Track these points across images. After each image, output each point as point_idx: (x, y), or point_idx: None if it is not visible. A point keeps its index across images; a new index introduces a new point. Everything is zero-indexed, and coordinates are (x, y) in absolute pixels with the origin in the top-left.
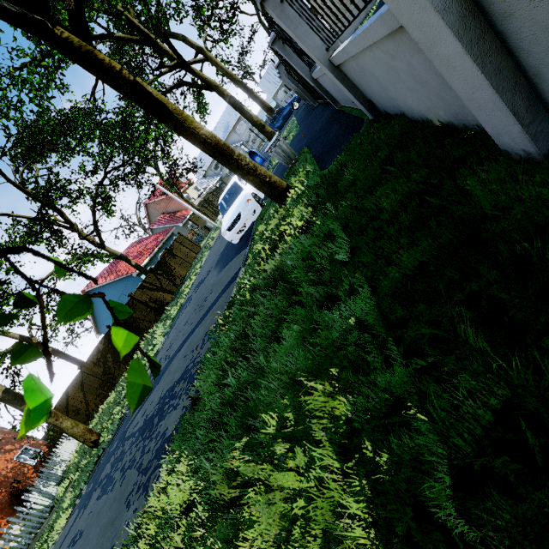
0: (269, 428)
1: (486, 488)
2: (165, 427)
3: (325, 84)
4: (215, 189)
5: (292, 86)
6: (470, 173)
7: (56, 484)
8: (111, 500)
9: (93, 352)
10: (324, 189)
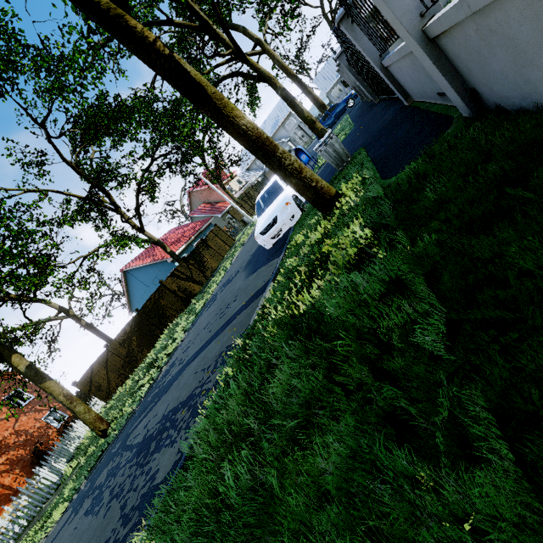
0: None
1: None
2: (156, 466)
3: (399, 72)
4: (257, 183)
5: (351, 80)
6: None
7: (66, 461)
8: (92, 531)
9: (120, 333)
10: (390, 206)
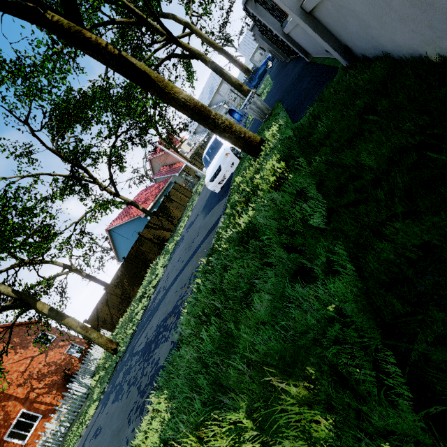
0: (238, 414)
1: None
2: (158, 356)
3: (297, 37)
4: (203, 143)
5: (266, 46)
6: None
7: (90, 377)
8: (120, 409)
9: (114, 278)
10: (296, 142)
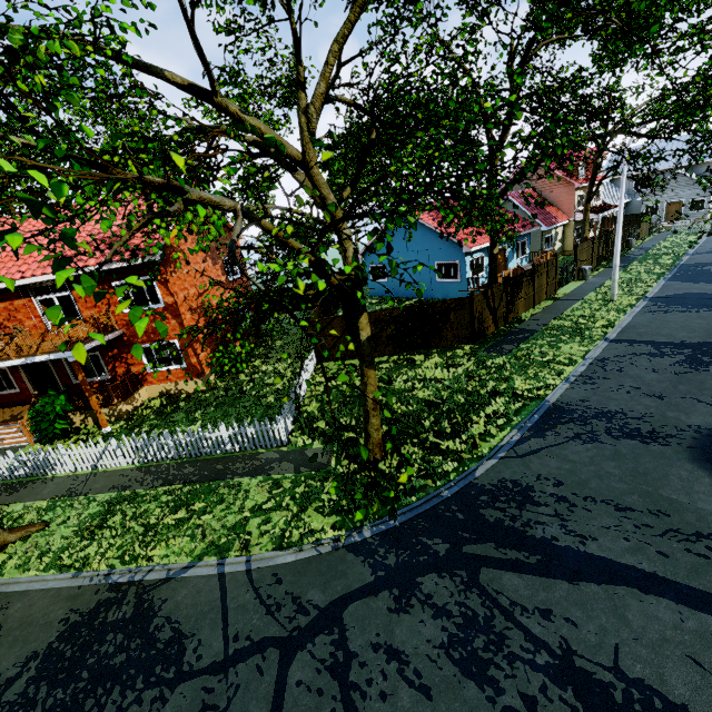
0: None
1: None
2: None
3: None
4: (626, 224)
5: None
6: None
7: (292, 421)
8: None
9: (385, 310)
10: None
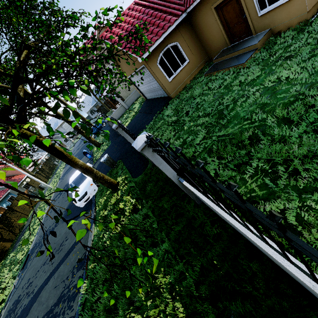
0: (142, 297)
1: (200, 285)
2: None
3: None
4: (47, 161)
5: None
6: (186, 202)
7: None
8: None
9: None
10: (139, 191)
